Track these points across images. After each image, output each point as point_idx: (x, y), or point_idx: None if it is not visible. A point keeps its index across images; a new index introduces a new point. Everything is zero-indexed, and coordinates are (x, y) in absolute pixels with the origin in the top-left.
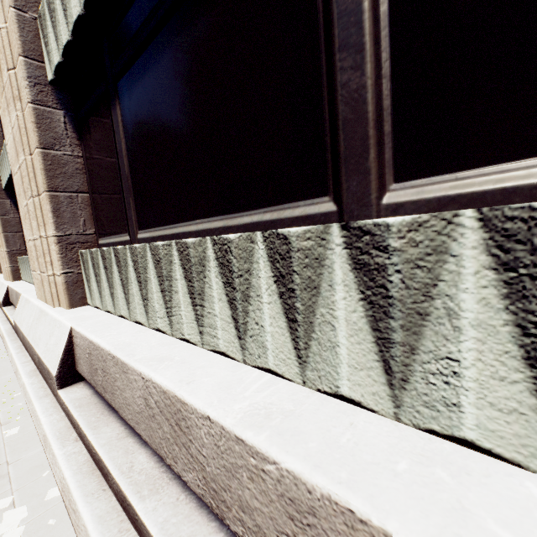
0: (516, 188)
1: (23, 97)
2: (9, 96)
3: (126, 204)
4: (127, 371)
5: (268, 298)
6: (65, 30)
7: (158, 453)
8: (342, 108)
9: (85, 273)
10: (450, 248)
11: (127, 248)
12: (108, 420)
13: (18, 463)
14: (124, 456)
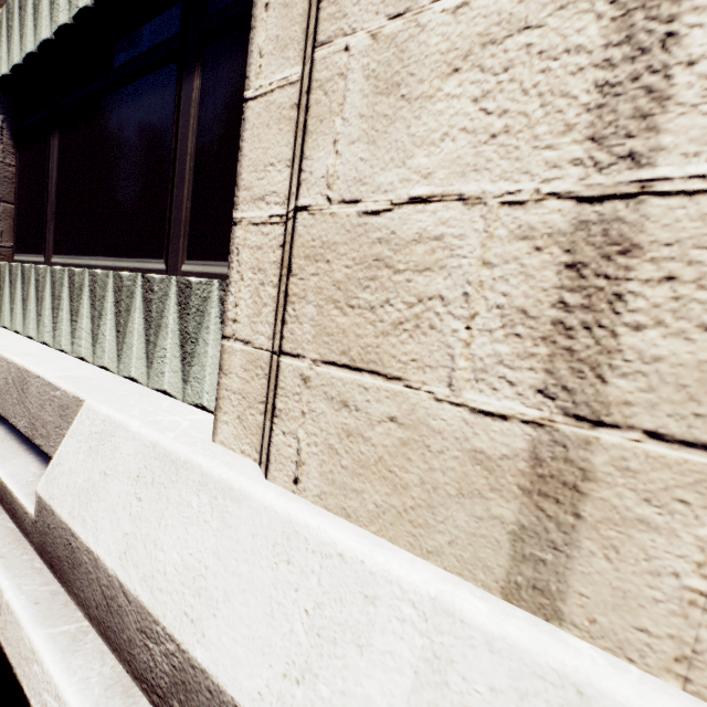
0: (218, 274)
1: None
2: None
3: (47, 227)
4: None
5: (110, 316)
6: (18, 53)
7: (6, 418)
8: (175, 209)
9: None
10: (169, 294)
11: (33, 267)
12: None
13: None
14: None
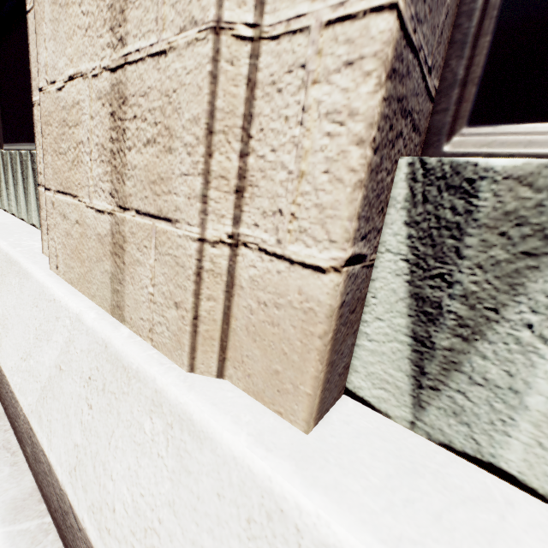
0: None
1: None
2: None
3: None
4: None
5: (21, 183)
6: None
7: None
8: None
9: None
10: None
11: None
12: None
13: None
14: None
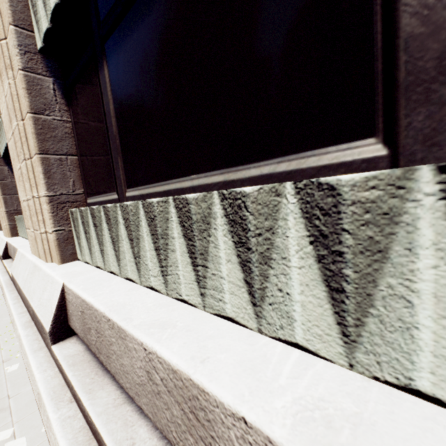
0: None
1: (14, 65)
2: (2, 65)
3: (114, 163)
4: (125, 337)
5: (298, 261)
6: None
7: (164, 435)
8: (406, 21)
9: (75, 231)
10: None
11: (117, 206)
12: (103, 382)
13: (17, 397)
14: (123, 429)
